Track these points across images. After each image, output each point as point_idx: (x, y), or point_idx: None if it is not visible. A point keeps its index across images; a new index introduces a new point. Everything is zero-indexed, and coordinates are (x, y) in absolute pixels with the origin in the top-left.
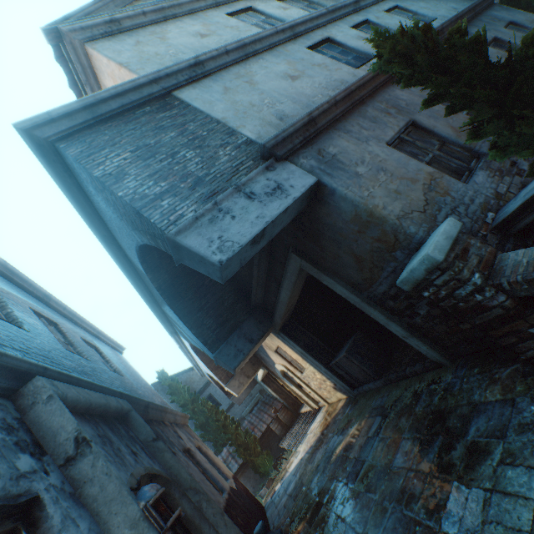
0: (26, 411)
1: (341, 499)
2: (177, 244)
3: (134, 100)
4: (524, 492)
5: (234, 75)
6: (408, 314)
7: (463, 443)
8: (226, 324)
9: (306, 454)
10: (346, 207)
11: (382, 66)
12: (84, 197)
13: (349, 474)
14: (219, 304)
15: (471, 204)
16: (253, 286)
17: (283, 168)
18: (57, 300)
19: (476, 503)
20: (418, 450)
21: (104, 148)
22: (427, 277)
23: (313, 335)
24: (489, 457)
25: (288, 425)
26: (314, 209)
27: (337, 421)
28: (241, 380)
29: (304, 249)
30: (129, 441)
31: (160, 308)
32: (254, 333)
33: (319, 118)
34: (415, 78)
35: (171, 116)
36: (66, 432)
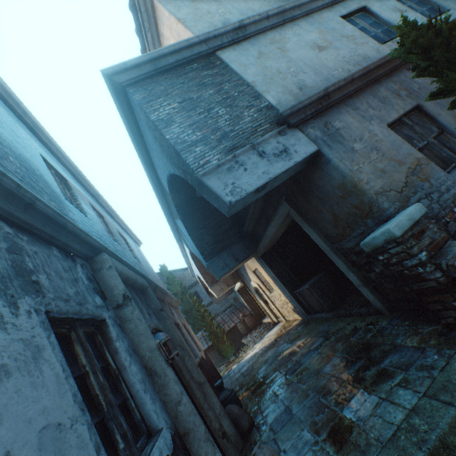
0: (96, 272)
1: (279, 383)
2: (202, 182)
3: (186, 57)
4: (405, 404)
5: (270, 40)
6: (365, 268)
7: (377, 368)
8: (220, 242)
9: (260, 350)
10: (336, 175)
11: (402, 55)
12: (138, 129)
13: (288, 369)
14: (217, 227)
15: (445, 193)
16: (247, 219)
17: (292, 135)
18: (103, 199)
19: (371, 404)
20: (343, 366)
21: (160, 96)
22: (385, 245)
23: (286, 267)
24: (391, 380)
25: (250, 328)
26: (310, 171)
27: (289, 334)
28: (222, 287)
29: (295, 200)
30: (147, 306)
31: (173, 220)
32: (240, 254)
33: (334, 93)
34: (430, 71)
35: (212, 75)
36: (118, 290)
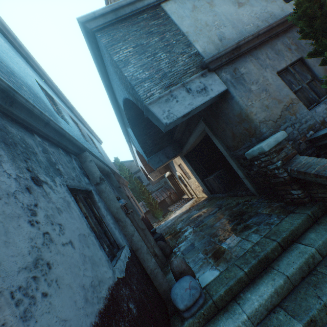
0: (83, 163)
1: (189, 231)
2: (148, 109)
3: (139, 8)
4: (253, 241)
5: None
6: (248, 168)
7: (244, 224)
8: (157, 145)
9: (179, 214)
10: (236, 108)
11: (294, 20)
12: (102, 63)
13: (195, 225)
14: (156, 134)
15: (304, 124)
16: (176, 130)
17: (210, 77)
18: (76, 111)
19: (236, 241)
20: (226, 223)
21: (119, 41)
22: (258, 156)
23: (200, 163)
24: (249, 230)
25: (174, 201)
26: (221, 102)
27: (198, 205)
28: (157, 174)
29: (209, 121)
30: (111, 184)
31: (125, 128)
32: (170, 154)
33: (243, 46)
34: (311, 35)
35: (157, 24)
36: (96, 174)
